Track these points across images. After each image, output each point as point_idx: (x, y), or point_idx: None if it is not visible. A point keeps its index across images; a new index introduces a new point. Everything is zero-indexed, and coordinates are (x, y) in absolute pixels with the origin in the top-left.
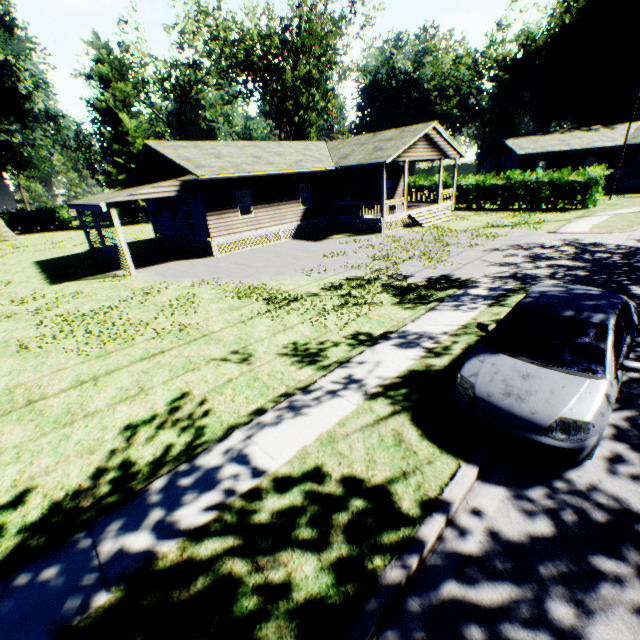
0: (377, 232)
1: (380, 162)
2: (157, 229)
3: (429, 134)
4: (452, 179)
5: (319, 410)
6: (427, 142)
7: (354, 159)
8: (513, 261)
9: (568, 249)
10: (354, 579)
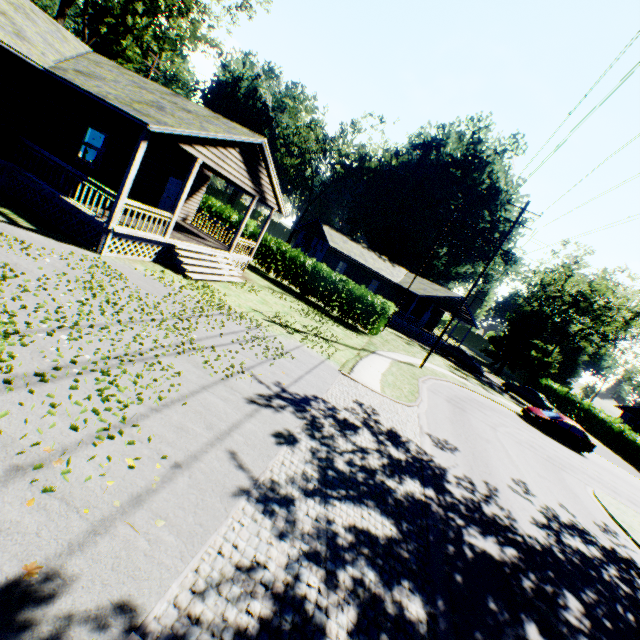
0: (90, 245)
1: (138, 118)
2: None
3: (253, 151)
4: (261, 231)
5: None
6: (246, 159)
7: (100, 86)
8: (289, 478)
9: (371, 445)
10: None
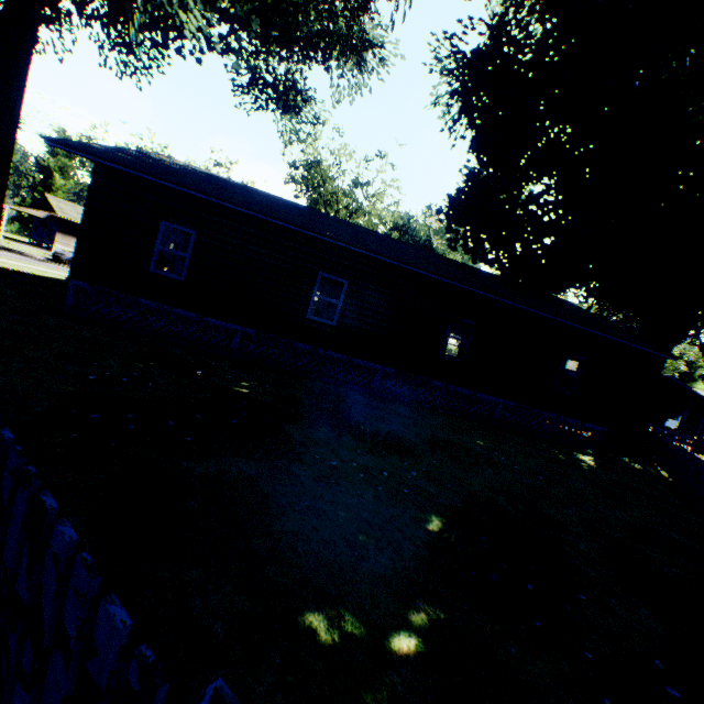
0: None
1: None
2: (33, 235)
3: None
4: None
5: (29, 252)
6: None
7: None
8: None
9: None
10: (10, 249)
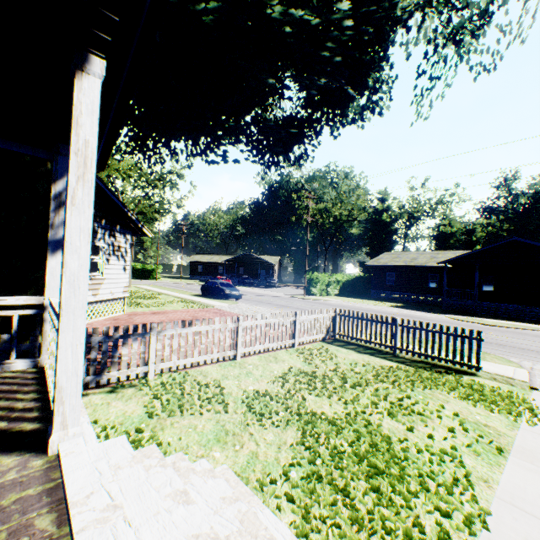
0: None
1: None
2: None
3: None
4: None
5: None
6: None
7: None
8: None
9: None
10: None
